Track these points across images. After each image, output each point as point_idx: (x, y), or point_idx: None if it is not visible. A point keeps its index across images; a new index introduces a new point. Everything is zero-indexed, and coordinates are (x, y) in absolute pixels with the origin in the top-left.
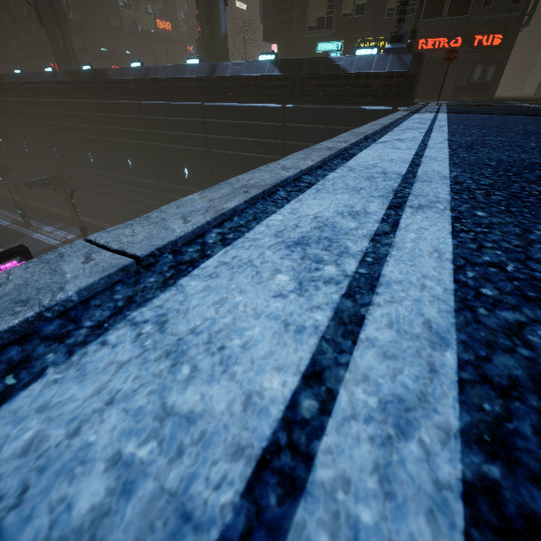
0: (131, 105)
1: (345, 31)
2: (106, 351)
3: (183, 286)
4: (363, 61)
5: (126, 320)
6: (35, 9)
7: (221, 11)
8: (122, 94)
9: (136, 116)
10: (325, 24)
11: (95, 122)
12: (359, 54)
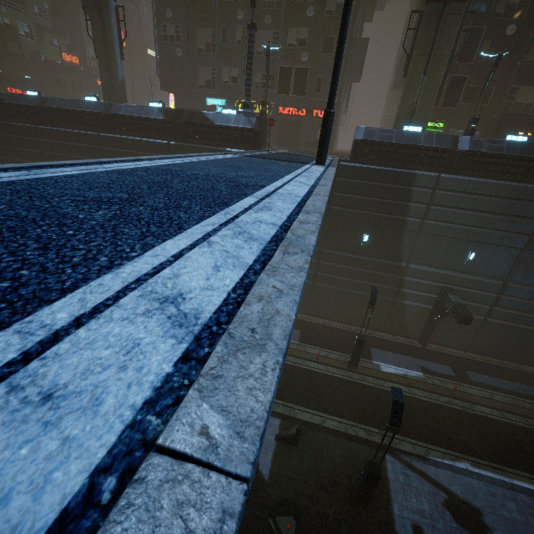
0: (25, 127)
1: (225, 93)
2: None
3: None
4: (225, 117)
5: None
6: None
7: (118, 63)
8: (15, 117)
9: (30, 138)
10: (211, 85)
11: None
12: (225, 112)
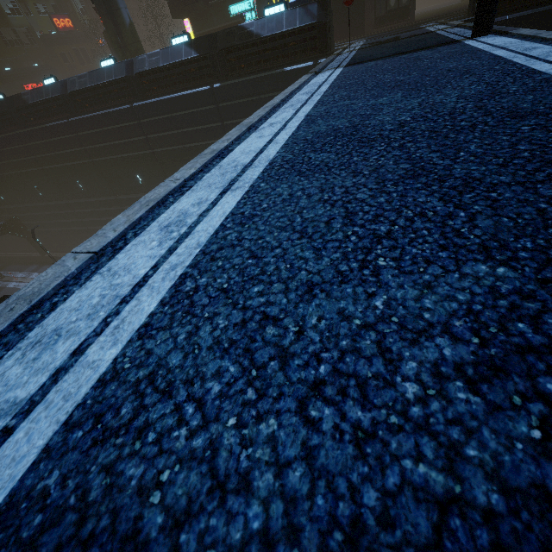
0: (60, 126)
1: None
2: (92, 282)
3: (117, 257)
4: (273, 21)
5: (97, 273)
6: None
7: None
8: (46, 116)
9: (69, 136)
10: None
11: (29, 153)
12: (268, 14)
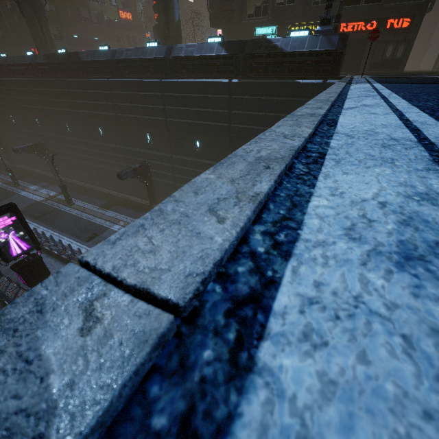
0: (100, 82)
1: (279, 17)
2: None
3: (273, 371)
4: (297, 41)
5: None
6: (17, 2)
7: (174, 1)
8: (92, 73)
9: (105, 91)
10: (261, 11)
11: (71, 97)
12: (293, 36)
